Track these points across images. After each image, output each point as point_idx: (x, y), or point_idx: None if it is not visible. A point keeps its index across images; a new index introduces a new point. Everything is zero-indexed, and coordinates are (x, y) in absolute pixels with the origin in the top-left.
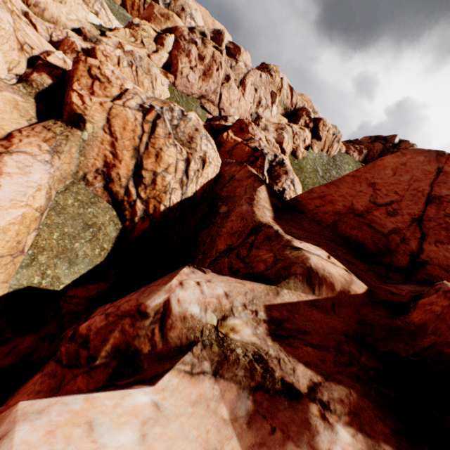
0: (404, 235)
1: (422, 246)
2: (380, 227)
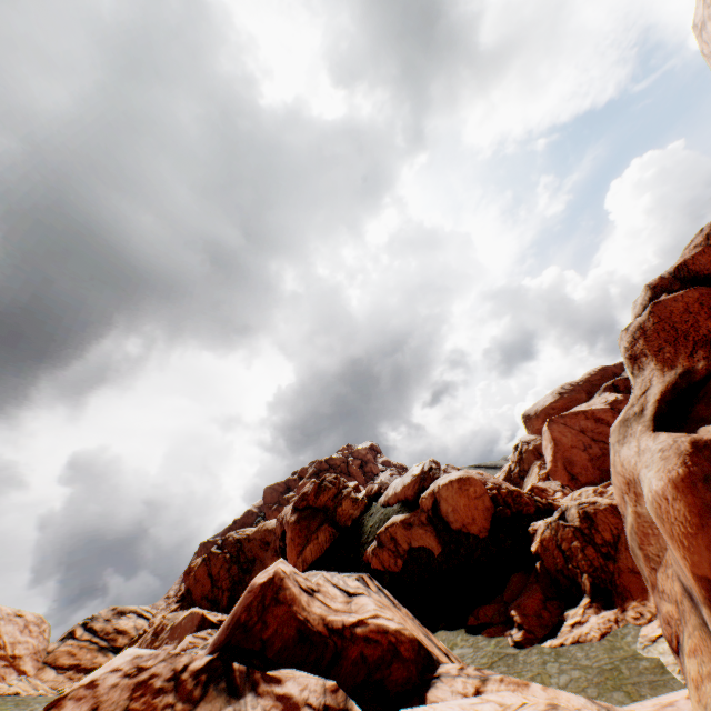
0: (602, 447)
1: (608, 443)
2: (598, 453)
